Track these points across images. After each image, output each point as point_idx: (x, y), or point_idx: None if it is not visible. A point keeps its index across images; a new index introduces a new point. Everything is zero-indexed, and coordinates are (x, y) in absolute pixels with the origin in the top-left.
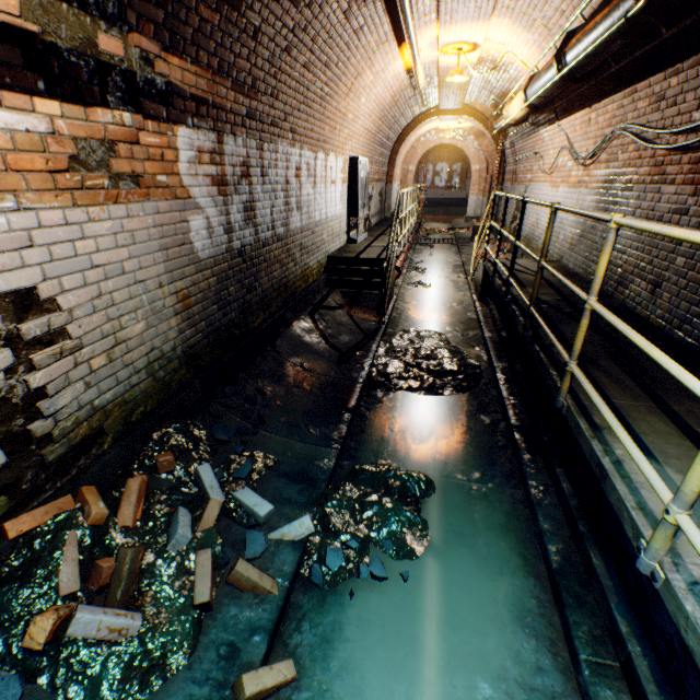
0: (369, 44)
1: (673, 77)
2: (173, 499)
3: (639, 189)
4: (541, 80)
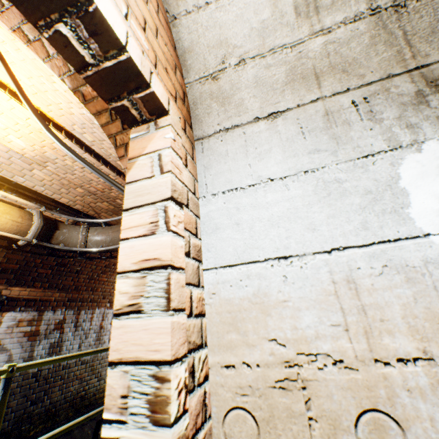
0: None
1: None
2: None
3: None
4: None
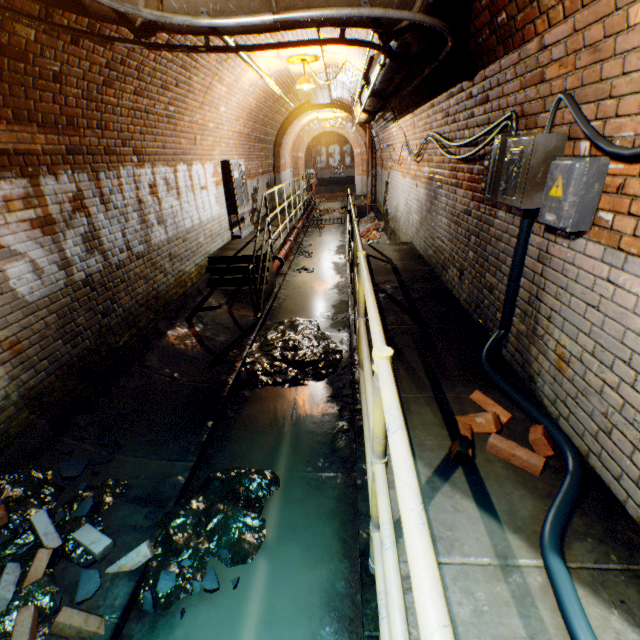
0: (209, 63)
1: (450, 98)
2: (4, 555)
3: (446, 189)
4: (365, 93)
